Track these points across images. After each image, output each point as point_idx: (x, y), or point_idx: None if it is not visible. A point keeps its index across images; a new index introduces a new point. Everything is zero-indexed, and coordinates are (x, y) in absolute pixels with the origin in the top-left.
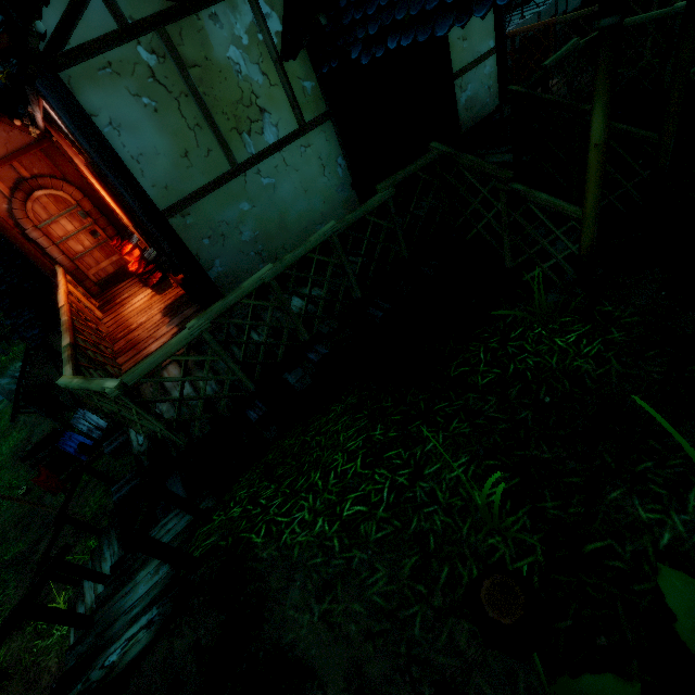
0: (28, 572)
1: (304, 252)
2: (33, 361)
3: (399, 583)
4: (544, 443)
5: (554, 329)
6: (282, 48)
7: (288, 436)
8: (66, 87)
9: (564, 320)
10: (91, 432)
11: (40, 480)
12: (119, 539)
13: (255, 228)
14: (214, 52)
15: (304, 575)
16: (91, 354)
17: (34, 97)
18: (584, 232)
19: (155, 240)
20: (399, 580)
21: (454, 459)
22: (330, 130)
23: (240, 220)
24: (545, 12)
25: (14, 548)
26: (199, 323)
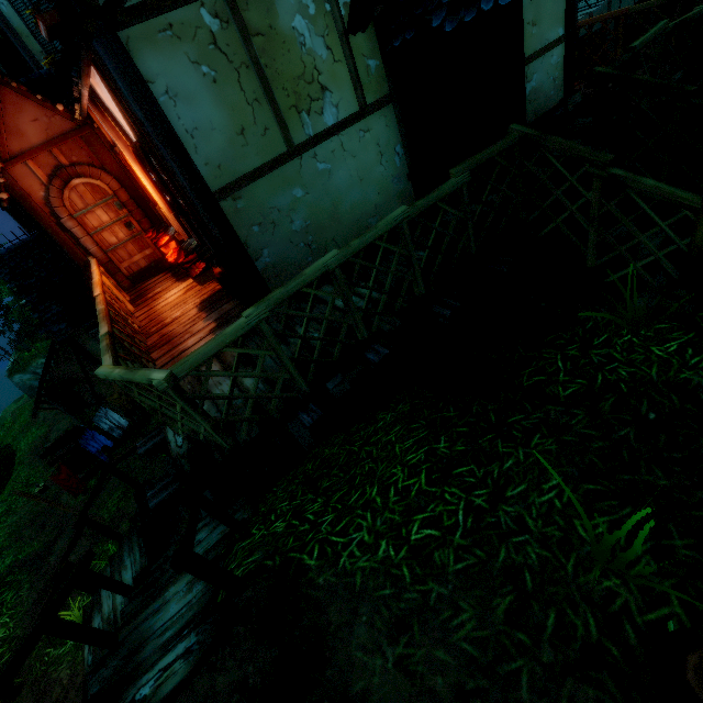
0: (43, 574)
1: (372, 238)
2: (57, 356)
3: (492, 628)
4: (657, 467)
5: (648, 337)
6: (350, 20)
7: (327, 444)
8: (124, 48)
9: (659, 327)
10: (112, 431)
11: (60, 478)
12: (143, 547)
13: (307, 217)
14: (279, 21)
15: (371, 608)
16: (127, 346)
17: (87, 61)
18: (701, 224)
19: (201, 226)
20: (491, 624)
21: (542, 481)
22: (391, 115)
23: (292, 208)
24: (597, 13)
25: (29, 547)
26: (257, 311)
